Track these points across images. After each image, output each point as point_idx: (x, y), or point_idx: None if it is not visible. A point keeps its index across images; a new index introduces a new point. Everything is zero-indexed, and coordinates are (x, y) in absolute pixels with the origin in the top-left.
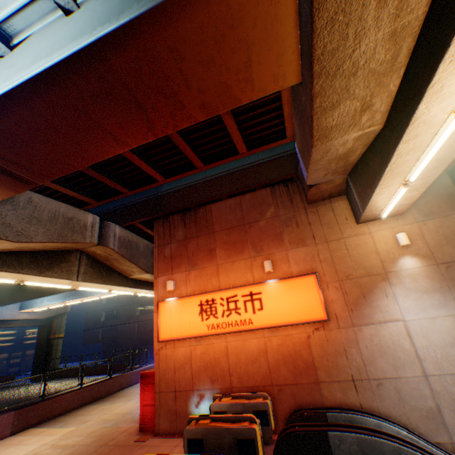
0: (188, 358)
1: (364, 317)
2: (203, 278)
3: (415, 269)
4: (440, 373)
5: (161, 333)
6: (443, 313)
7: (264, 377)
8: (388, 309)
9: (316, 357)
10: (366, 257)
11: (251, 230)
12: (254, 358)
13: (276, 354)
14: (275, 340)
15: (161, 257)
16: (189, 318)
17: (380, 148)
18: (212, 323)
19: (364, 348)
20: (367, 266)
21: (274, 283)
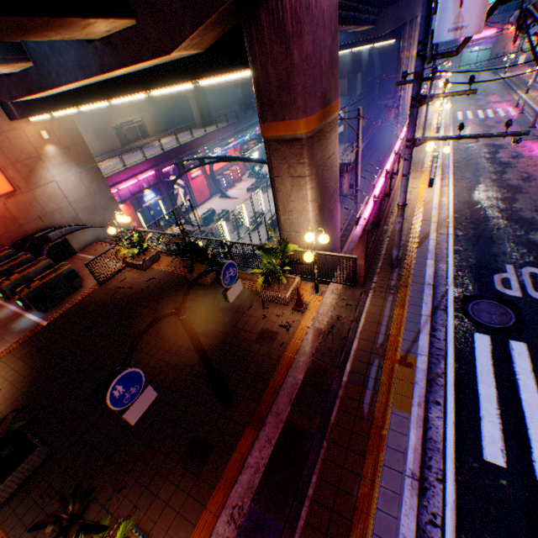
0: None
1: (37, 184)
2: None
3: (56, 152)
4: (76, 201)
5: None
6: (73, 174)
7: None
8: (48, 177)
9: (17, 214)
10: (27, 147)
11: None
12: None
13: None
14: None
15: None
16: None
17: (43, 104)
18: None
19: (42, 201)
20: (30, 153)
21: None
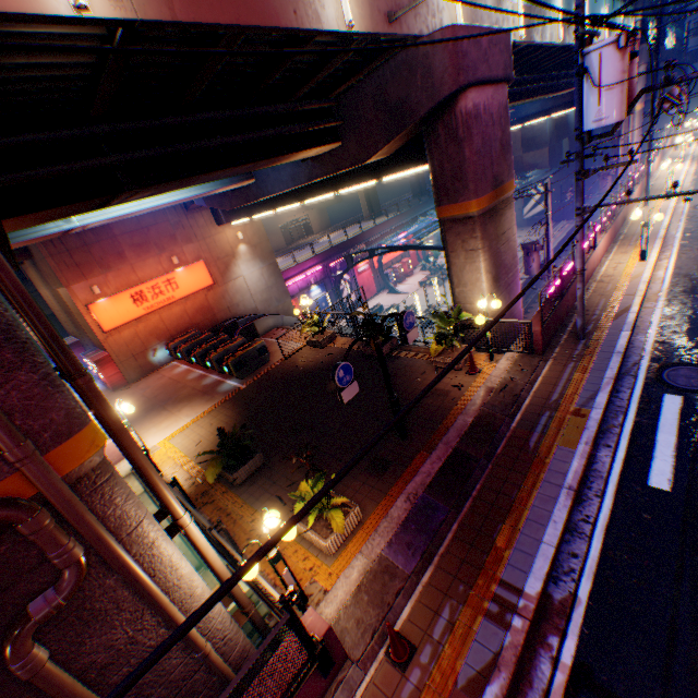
0: (136, 335)
1: (229, 279)
2: (124, 278)
3: (246, 251)
4: (257, 294)
5: (106, 327)
6: (256, 269)
7: (190, 324)
8: (238, 272)
9: (213, 304)
10: (226, 247)
11: (152, 234)
12: (182, 317)
13: (193, 310)
14: (191, 303)
15: (64, 267)
16: (128, 309)
17: (248, 210)
18: (148, 306)
19: (231, 293)
20: (227, 252)
21: (183, 271)
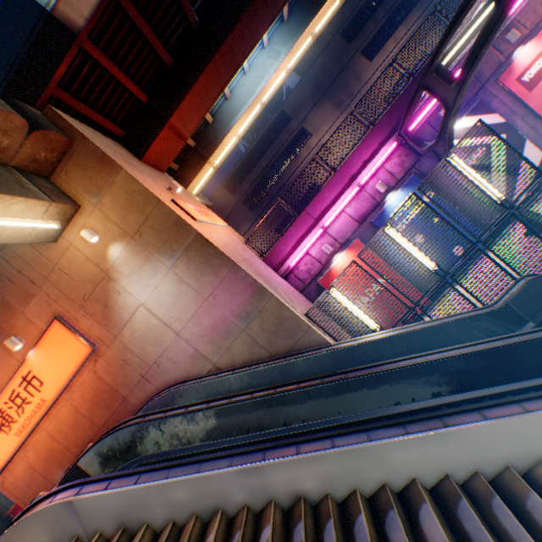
0: (31, 469)
1: (119, 323)
2: None
3: (123, 253)
4: (185, 325)
5: None
6: (161, 277)
7: (92, 428)
8: (129, 303)
9: (112, 382)
10: (85, 269)
11: None
12: (76, 422)
13: (86, 405)
14: (78, 395)
15: None
16: None
17: None
18: (18, 428)
19: (135, 347)
20: (92, 277)
21: (35, 353)
